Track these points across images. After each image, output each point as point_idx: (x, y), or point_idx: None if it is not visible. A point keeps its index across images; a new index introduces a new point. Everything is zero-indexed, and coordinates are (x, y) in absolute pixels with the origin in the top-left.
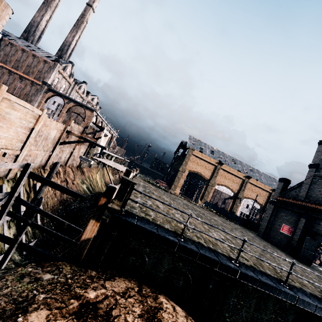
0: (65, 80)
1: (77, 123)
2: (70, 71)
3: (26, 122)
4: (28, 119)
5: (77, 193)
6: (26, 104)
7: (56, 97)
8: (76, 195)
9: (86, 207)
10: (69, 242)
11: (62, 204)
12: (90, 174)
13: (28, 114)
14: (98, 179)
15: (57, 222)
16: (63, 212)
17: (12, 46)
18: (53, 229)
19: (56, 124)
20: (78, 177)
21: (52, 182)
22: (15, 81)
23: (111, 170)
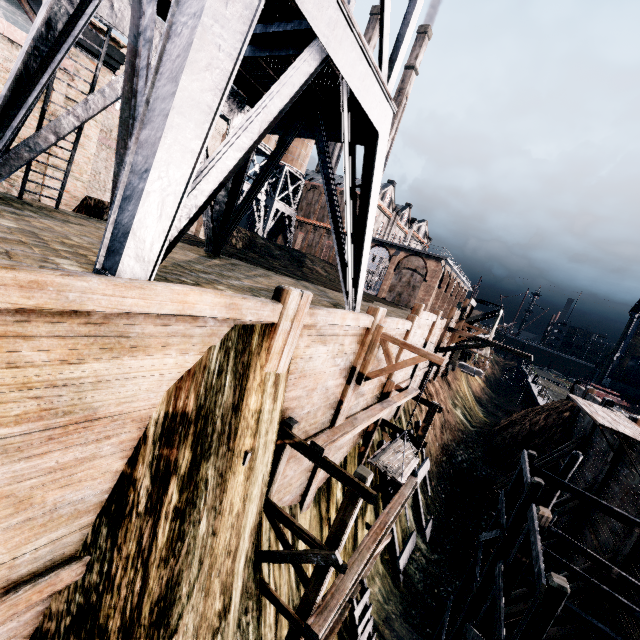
0: (383, 215)
1: (413, 286)
2: (389, 197)
3: (422, 337)
4: (424, 333)
5: (633, 520)
6: (429, 315)
7: (376, 249)
8: (630, 523)
9: (480, 459)
10: (626, 607)
11: (444, 451)
12: (457, 384)
13: (426, 326)
14: (466, 392)
15: (594, 562)
16: (448, 466)
17: (315, 189)
18: (443, 498)
19: (440, 323)
20: (446, 396)
21: (575, 489)
22: (321, 238)
23: (475, 365)
